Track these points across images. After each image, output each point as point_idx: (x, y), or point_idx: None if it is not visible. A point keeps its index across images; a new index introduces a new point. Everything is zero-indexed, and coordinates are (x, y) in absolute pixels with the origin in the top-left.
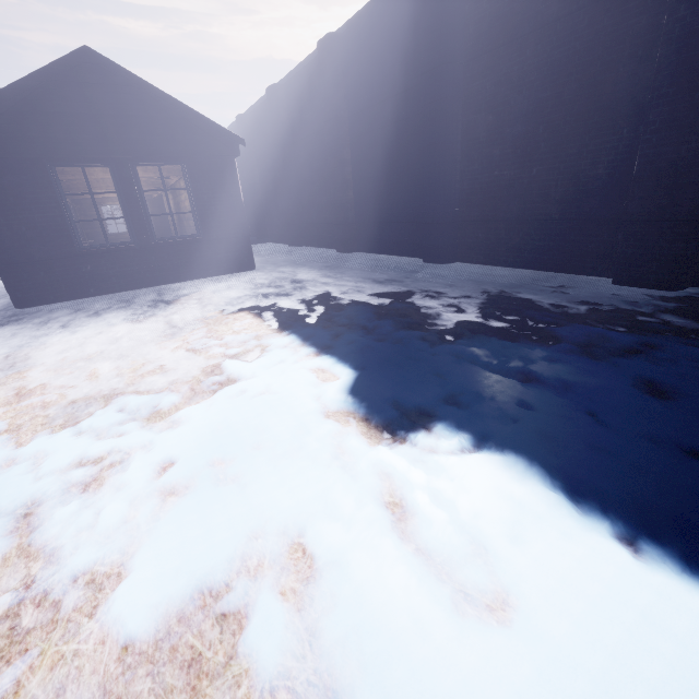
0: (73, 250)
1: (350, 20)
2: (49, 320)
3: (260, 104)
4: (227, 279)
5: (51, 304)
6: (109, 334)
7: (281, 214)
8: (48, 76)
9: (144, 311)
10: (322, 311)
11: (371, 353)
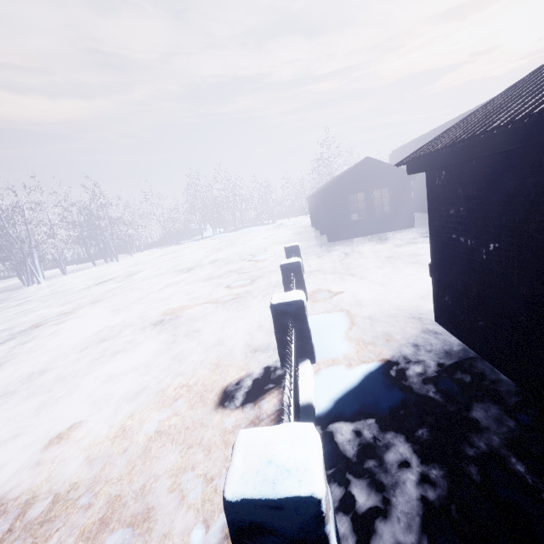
0: (348, 222)
1: (477, 106)
2: (347, 245)
3: (417, 141)
4: (403, 231)
5: (339, 241)
6: (376, 247)
7: (424, 197)
8: (355, 169)
9: (379, 242)
10: None
11: None
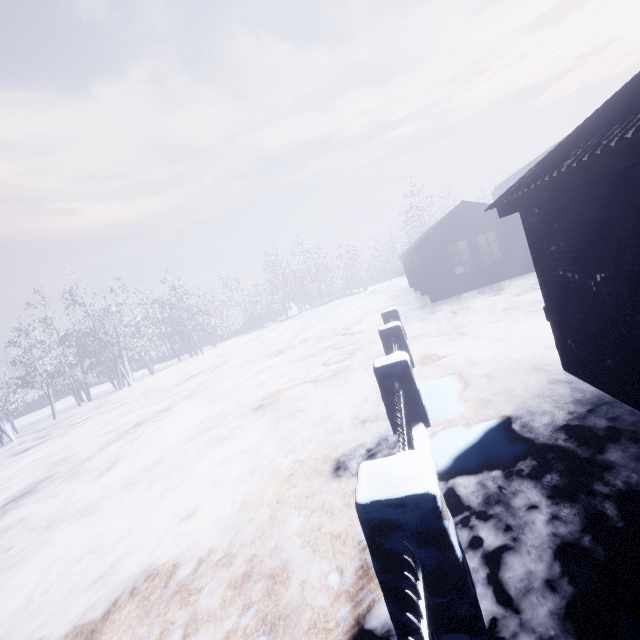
0: (452, 277)
1: None
2: (454, 302)
3: (522, 171)
4: (521, 278)
5: (444, 299)
6: (489, 300)
7: None
8: (450, 216)
9: (493, 294)
10: None
11: None
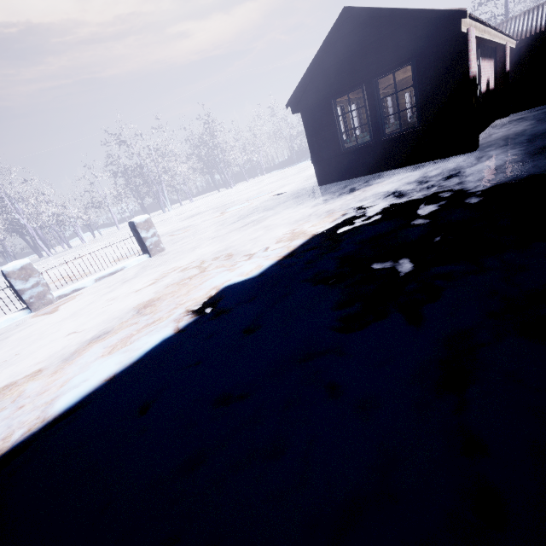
0: (340, 151)
1: None
2: (309, 197)
3: None
4: (430, 165)
5: (330, 184)
6: (295, 213)
7: None
8: (326, 45)
9: (332, 198)
10: (367, 222)
11: (280, 269)
